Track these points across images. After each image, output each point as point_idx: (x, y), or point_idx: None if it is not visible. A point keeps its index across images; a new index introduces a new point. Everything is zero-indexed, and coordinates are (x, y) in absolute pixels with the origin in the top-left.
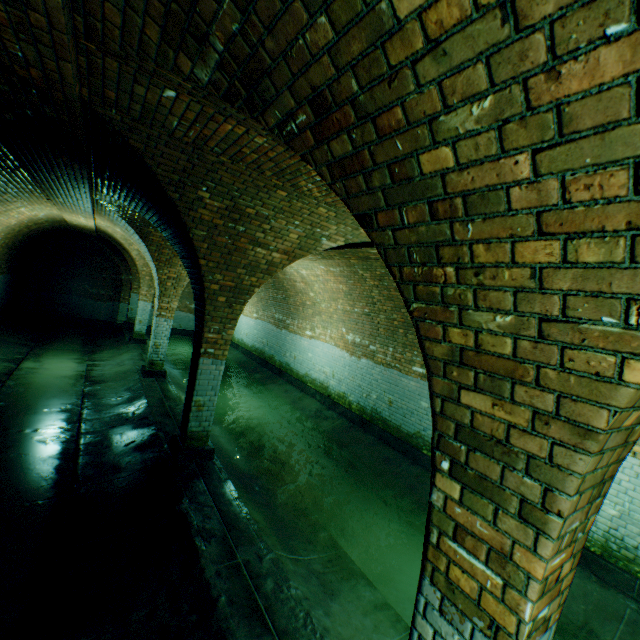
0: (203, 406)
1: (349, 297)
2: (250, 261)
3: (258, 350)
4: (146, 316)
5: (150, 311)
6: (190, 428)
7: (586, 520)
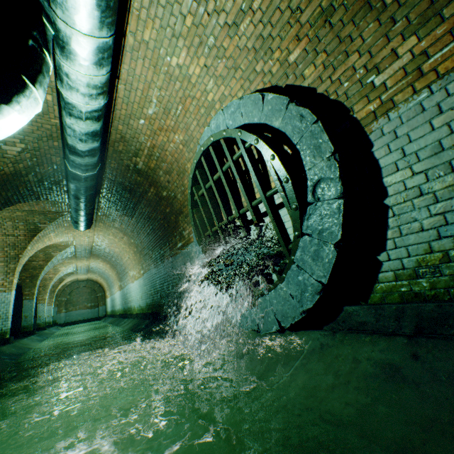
0: (28, 316)
1: (113, 268)
2: (33, 266)
3: (112, 311)
4: (51, 313)
5: (64, 314)
6: (24, 324)
7: (9, 277)
